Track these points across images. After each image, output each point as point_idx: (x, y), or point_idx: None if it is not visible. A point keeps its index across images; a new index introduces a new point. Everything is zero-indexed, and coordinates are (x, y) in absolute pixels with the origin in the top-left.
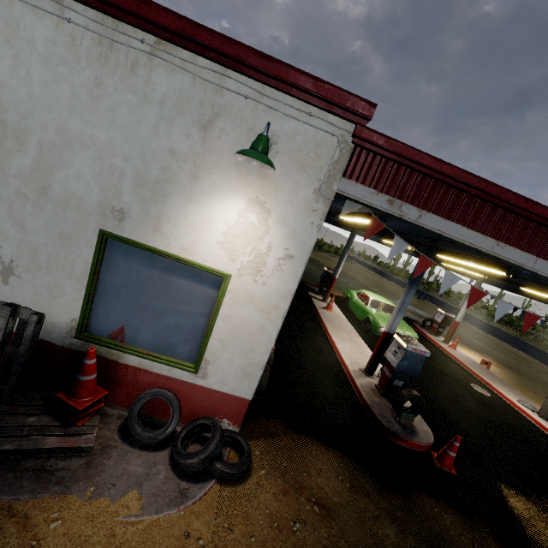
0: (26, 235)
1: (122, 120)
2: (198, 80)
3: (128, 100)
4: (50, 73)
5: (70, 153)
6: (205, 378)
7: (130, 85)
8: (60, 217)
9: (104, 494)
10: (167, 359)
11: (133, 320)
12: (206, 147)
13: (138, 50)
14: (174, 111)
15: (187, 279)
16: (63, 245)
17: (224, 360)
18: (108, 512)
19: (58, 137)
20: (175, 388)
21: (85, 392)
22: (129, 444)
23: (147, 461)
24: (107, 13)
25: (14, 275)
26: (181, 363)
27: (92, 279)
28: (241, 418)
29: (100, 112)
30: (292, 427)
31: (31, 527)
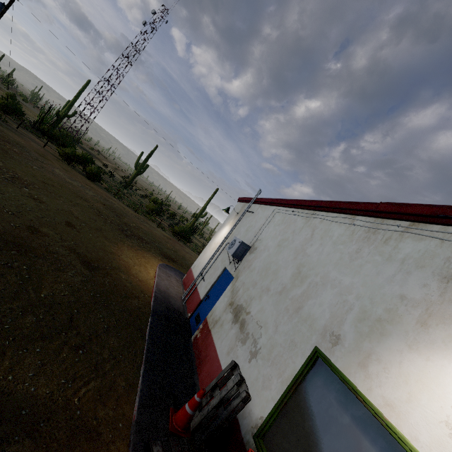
0: (275, 334)
1: (365, 271)
2: (446, 242)
3: (374, 259)
4: (333, 249)
5: (323, 289)
6: None
7: (380, 250)
8: (297, 328)
9: None
10: None
11: None
12: (445, 297)
13: (393, 231)
14: (413, 266)
15: None
16: (289, 349)
17: None
18: None
19: (321, 280)
20: None
21: None
22: None
23: None
24: (378, 216)
25: (256, 358)
26: None
27: (290, 386)
28: None
29: (352, 267)
30: None
31: None
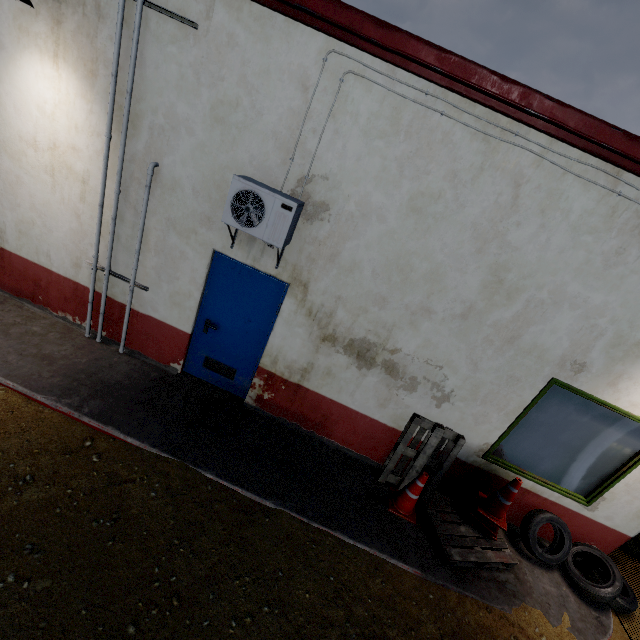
0: (476, 373)
1: (627, 286)
2: None
3: None
4: (571, 240)
5: (555, 311)
6: (593, 510)
7: None
8: (516, 362)
9: (549, 613)
10: (561, 488)
11: (539, 451)
12: None
13: None
14: None
15: (617, 428)
16: (507, 385)
17: (621, 501)
18: (565, 632)
19: (550, 296)
20: (557, 512)
21: (504, 513)
22: (527, 559)
23: (551, 581)
24: None
25: (449, 402)
26: (573, 494)
27: (522, 416)
28: (611, 548)
29: (607, 278)
30: (623, 550)
31: (532, 639)
